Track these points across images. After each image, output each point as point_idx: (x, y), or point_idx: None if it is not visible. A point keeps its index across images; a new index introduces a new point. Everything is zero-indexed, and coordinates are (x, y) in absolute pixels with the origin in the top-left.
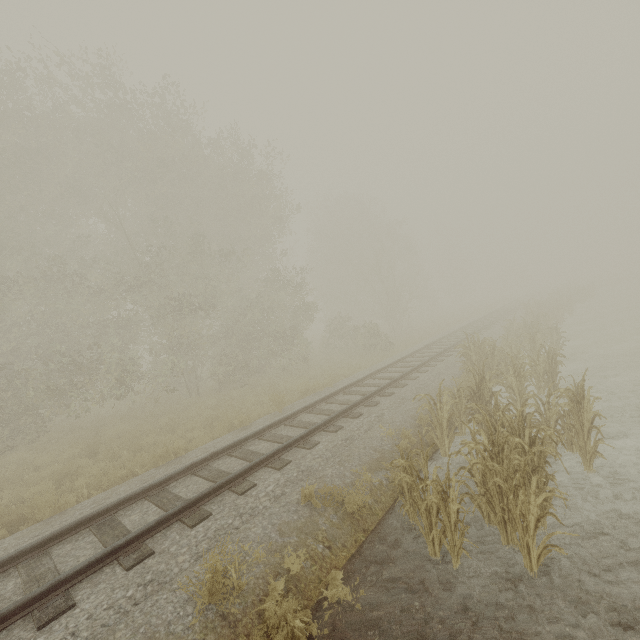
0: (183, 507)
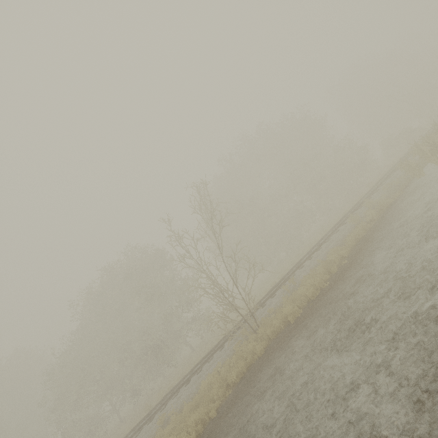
0: (356, 207)
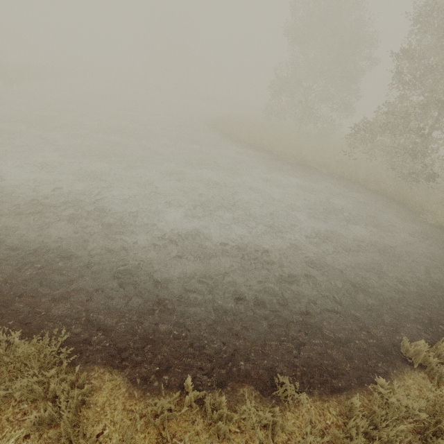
0: None
